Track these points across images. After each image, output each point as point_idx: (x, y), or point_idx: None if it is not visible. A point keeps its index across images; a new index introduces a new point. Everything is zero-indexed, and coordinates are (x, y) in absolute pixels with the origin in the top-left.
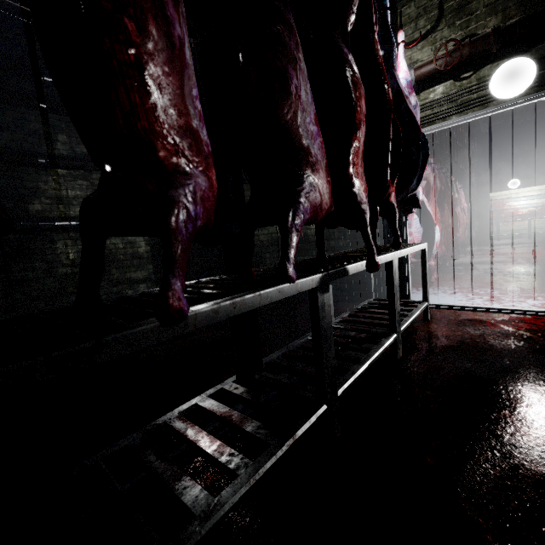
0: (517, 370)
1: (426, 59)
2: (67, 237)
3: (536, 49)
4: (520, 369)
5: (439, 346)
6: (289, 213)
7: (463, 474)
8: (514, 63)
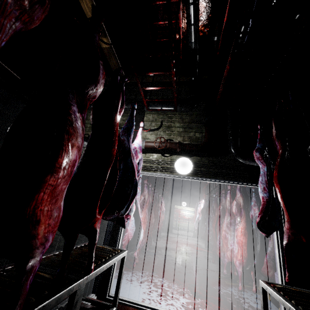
0: None
1: (152, 139)
2: None
3: (193, 158)
4: None
5: None
6: None
7: None
8: (185, 159)
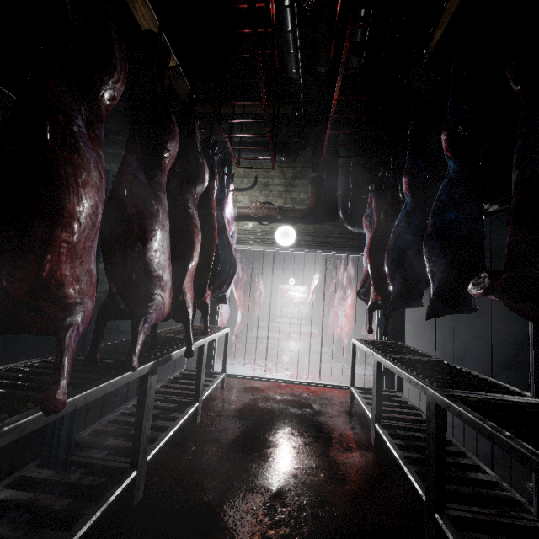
0: (268, 424)
1: (245, 203)
2: None
3: (296, 225)
4: (270, 423)
5: (227, 410)
6: (142, 320)
7: (225, 501)
8: (287, 228)
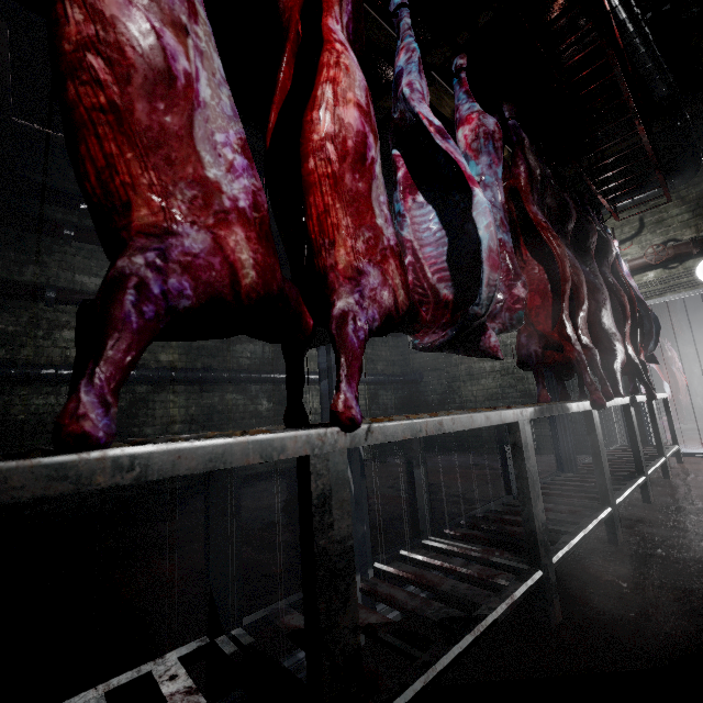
0: None
1: (634, 253)
2: (313, 388)
3: None
4: None
5: (702, 473)
6: (615, 363)
7: None
8: None
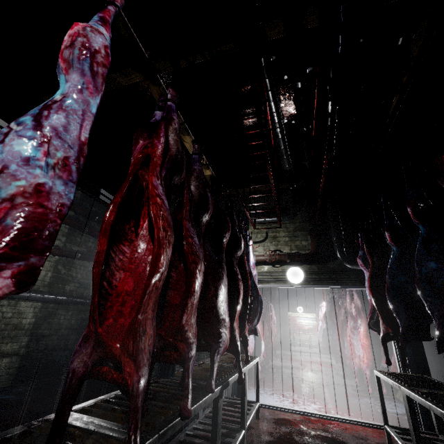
0: None
1: (260, 251)
2: None
3: (303, 266)
4: None
5: (267, 441)
6: (216, 352)
7: None
8: (295, 269)
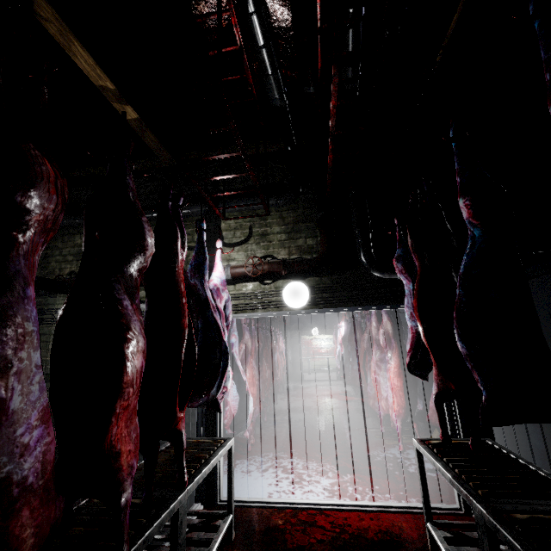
0: None
1: (241, 260)
2: None
3: (308, 280)
4: None
5: None
6: None
7: None
8: (296, 285)
